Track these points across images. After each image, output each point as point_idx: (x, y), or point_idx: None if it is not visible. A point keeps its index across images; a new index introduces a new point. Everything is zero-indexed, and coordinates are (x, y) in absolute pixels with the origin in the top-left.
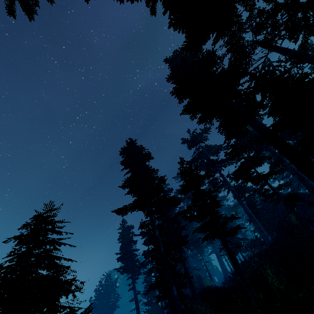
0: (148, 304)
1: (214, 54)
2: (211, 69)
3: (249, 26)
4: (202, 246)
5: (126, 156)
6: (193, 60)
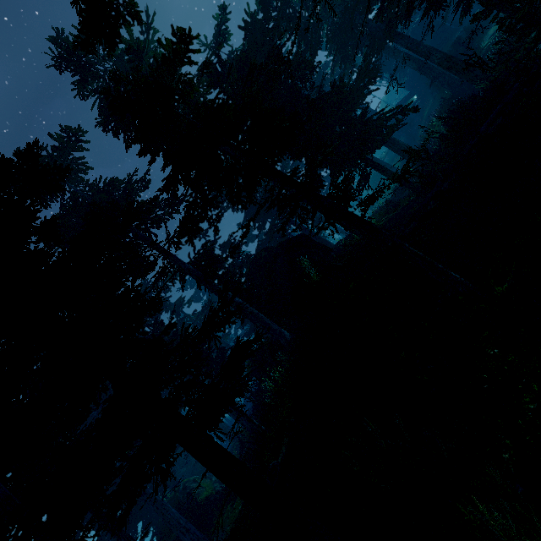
0: None
1: None
2: None
3: None
4: None
5: None
6: None
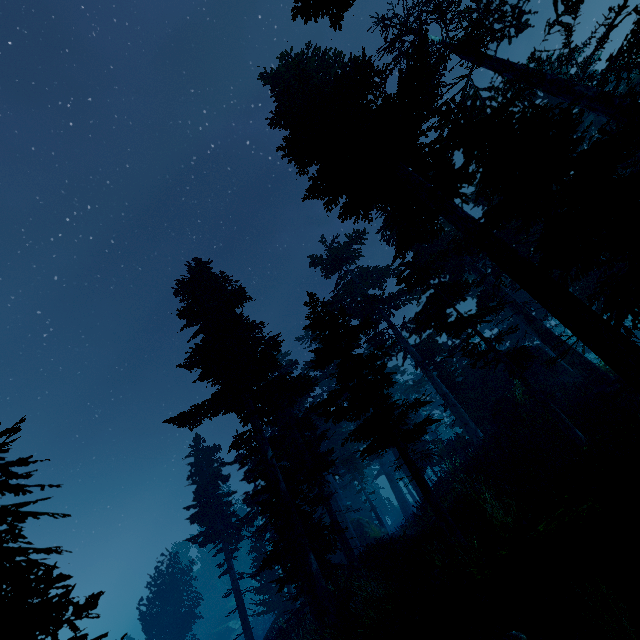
0: (264, 594)
1: (368, 63)
2: (363, 100)
3: (435, 7)
4: (362, 465)
5: (189, 299)
6: (324, 78)
